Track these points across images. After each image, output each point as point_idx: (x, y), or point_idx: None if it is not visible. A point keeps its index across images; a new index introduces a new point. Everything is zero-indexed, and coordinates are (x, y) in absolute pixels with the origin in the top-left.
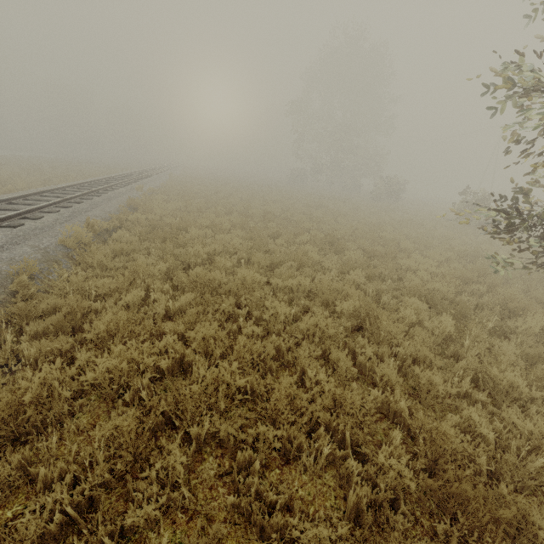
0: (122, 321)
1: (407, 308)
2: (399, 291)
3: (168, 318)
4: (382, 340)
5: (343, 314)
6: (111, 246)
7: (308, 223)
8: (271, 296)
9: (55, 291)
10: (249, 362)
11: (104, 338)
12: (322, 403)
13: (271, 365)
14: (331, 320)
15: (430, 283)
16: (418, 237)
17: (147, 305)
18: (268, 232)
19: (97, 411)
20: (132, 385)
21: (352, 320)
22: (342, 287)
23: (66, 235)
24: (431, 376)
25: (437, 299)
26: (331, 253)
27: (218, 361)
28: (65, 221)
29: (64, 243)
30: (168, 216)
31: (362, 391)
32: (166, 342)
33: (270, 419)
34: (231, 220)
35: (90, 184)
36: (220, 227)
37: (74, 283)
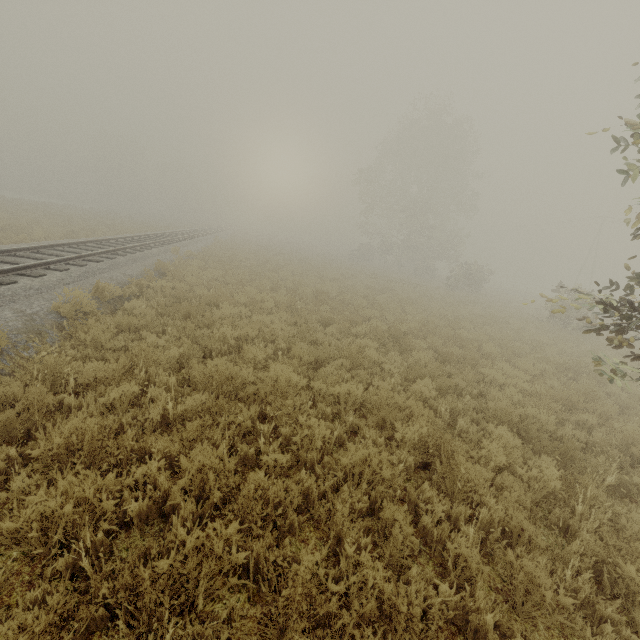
0: (90, 433)
1: (493, 444)
2: (480, 413)
3: (166, 426)
4: (457, 490)
5: (405, 443)
6: (117, 319)
7: (368, 310)
8: (311, 404)
9: (21, 375)
10: (259, 518)
11: (62, 454)
12: (361, 610)
13: (294, 519)
14: (388, 449)
15: (522, 405)
16: (504, 340)
17: (141, 405)
18: (318, 317)
19: (12, 582)
20: (78, 539)
21: (416, 453)
22: (406, 403)
23: (66, 300)
24: (533, 570)
25: (532, 431)
26: (394, 351)
27: (206, 520)
28: (72, 282)
29: (59, 310)
30: (201, 286)
31: (425, 585)
32: (148, 468)
33: (276, 628)
34: (276, 298)
35: (119, 240)
36: (260, 305)
37: (49, 366)
